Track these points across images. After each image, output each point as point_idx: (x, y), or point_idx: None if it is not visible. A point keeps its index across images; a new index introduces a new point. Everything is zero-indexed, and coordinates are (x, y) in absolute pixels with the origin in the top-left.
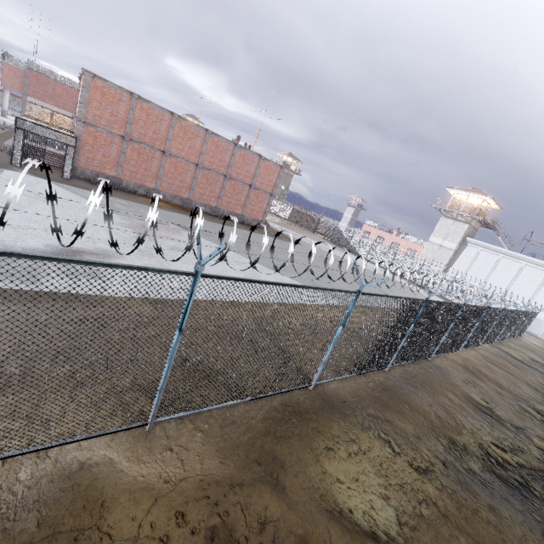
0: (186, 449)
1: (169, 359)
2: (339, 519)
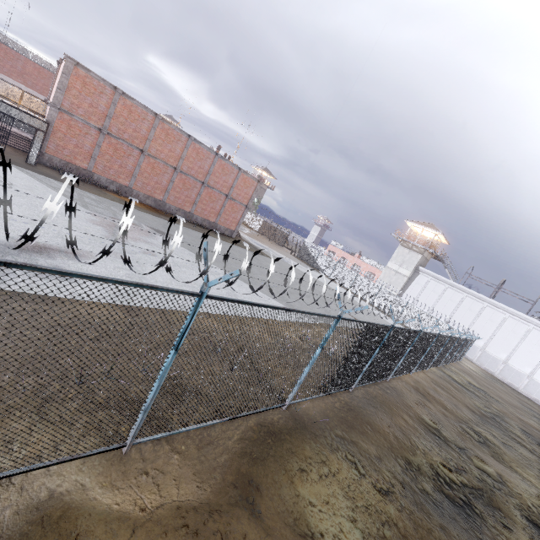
0: (162, 472)
1: (160, 379)
2: None
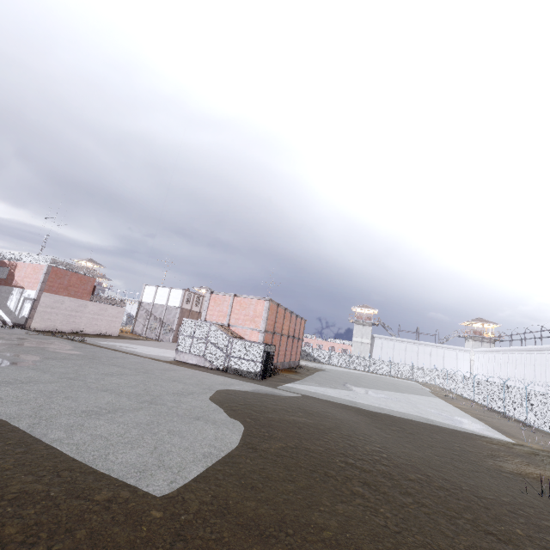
0: None
1: None
2: None
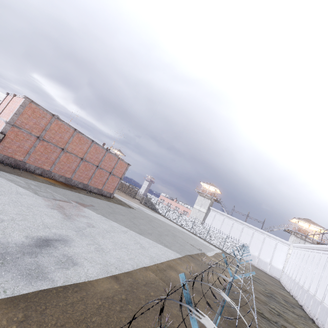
0: None
1: None
2: None
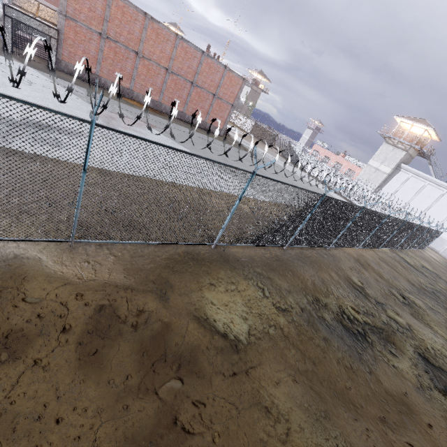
0: (100, 264)
1: (79, 193)
2: (201, 322)
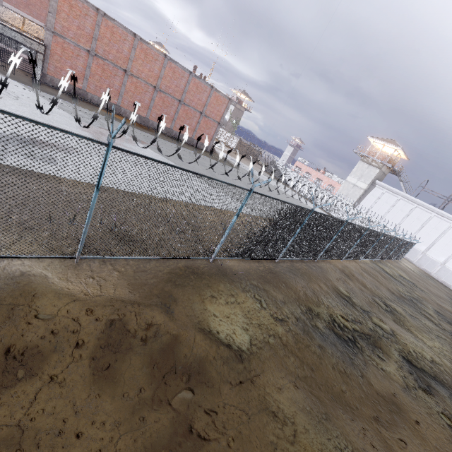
0: (105, 280)
1: (90, 210)
2: (206, 333)
